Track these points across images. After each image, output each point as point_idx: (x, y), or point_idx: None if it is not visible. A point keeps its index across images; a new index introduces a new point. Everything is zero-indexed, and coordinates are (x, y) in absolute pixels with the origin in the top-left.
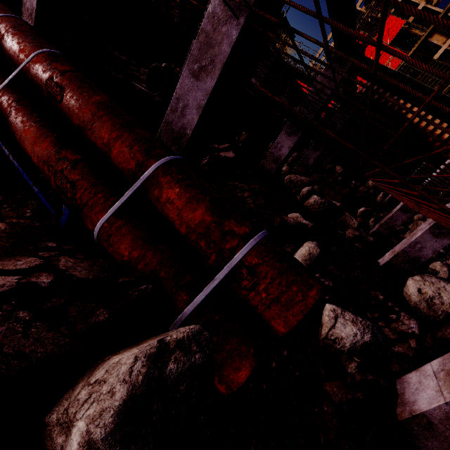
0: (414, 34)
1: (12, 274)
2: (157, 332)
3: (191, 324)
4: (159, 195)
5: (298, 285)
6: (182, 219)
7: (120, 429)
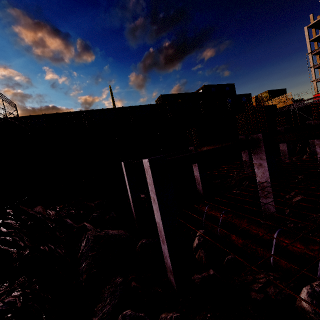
0: None
1: (263, 278)
2: None
3: None
4: (282, 244)
5: None
6: (294, 250)
7: (309, 296)
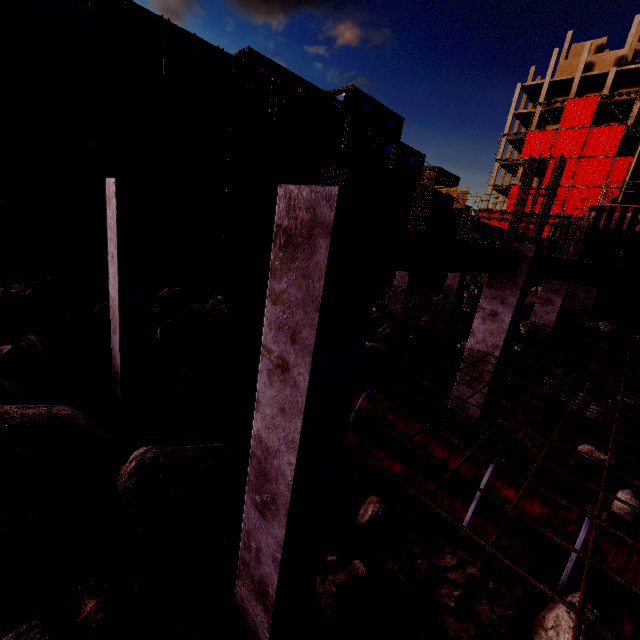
0: (622, 101)
1: (455, 569)
2: (549, 601)
3: (569, 592)
4: (499, 495)
5: (636, 555)
6: (524, 512)
7: None
